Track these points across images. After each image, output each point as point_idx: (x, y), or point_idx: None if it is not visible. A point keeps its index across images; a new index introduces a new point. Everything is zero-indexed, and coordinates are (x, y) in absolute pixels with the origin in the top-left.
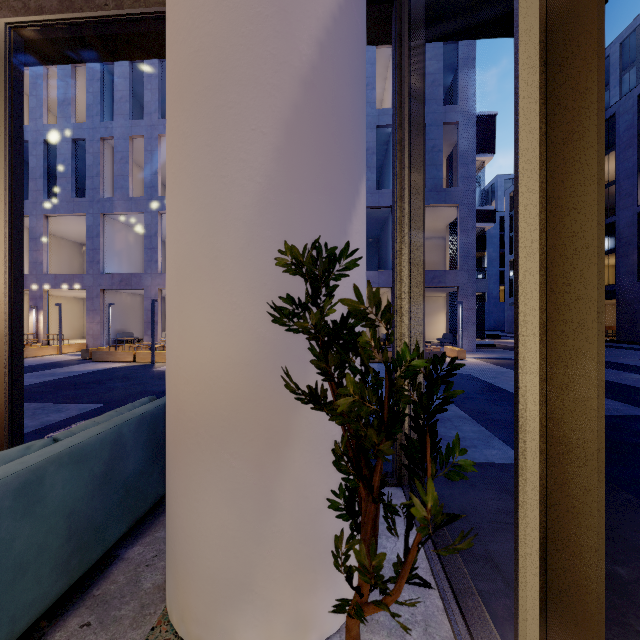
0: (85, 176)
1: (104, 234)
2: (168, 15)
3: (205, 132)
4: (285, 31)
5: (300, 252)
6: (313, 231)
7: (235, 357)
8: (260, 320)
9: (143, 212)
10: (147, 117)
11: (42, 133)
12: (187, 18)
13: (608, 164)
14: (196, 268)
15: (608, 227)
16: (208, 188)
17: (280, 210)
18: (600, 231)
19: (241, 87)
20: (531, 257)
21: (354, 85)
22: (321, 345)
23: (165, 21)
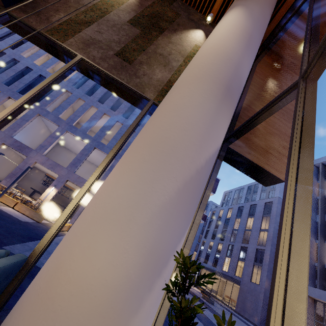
0: (45, 96)
1: (31, 122)
2: (159, 116)
3: (155, 165)
4: (199, 152)
5: (166, 237)
6: (175, 229)
7: (109, 282)
8: (133, 265)
9: (59, 126)
10: (92, 97)
11: (42, 72)
12: (168, 125)
13: (250, 221)
14: (117, 218)
15: (245, 248)
16: (144, 187)
17: (168, 214)
18: (305, 321)
19: (177, 160)
20: (277, 317)
21: (208, 176)
22: (180, 321)
23: (140, 97)
